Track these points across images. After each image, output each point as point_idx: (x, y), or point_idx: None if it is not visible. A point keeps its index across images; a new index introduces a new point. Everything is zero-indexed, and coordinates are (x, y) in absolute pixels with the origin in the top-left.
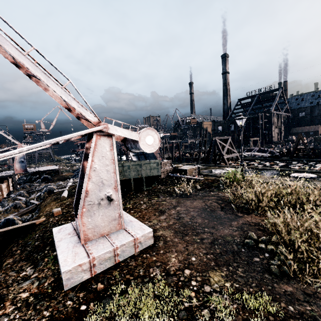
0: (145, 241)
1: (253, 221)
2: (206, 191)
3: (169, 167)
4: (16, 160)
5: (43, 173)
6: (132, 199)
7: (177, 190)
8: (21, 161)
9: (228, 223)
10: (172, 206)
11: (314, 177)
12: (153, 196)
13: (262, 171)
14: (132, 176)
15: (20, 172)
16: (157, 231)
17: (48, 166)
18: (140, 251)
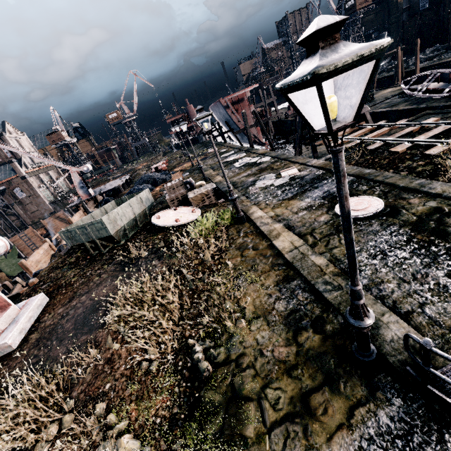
0: (4, 349)
1: (98, 340)
2: (157, 256)
3: (181, 192)
4: (77, 187)
5: (122, 185)
6: (91, 265)
7: (135, 251)
8: (82, 186)
9: (79, 336)
10: (85, 292)
11: (364, 216)
12: (109, 262)
13: (321, 183)
14: (84, 241)
15: (87, 198)
16: (35, 332)
17: (119, 179)
18: (1, 357)
